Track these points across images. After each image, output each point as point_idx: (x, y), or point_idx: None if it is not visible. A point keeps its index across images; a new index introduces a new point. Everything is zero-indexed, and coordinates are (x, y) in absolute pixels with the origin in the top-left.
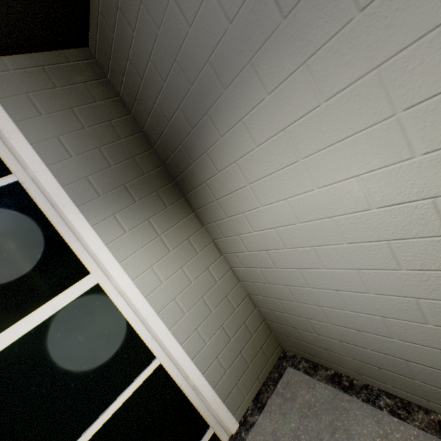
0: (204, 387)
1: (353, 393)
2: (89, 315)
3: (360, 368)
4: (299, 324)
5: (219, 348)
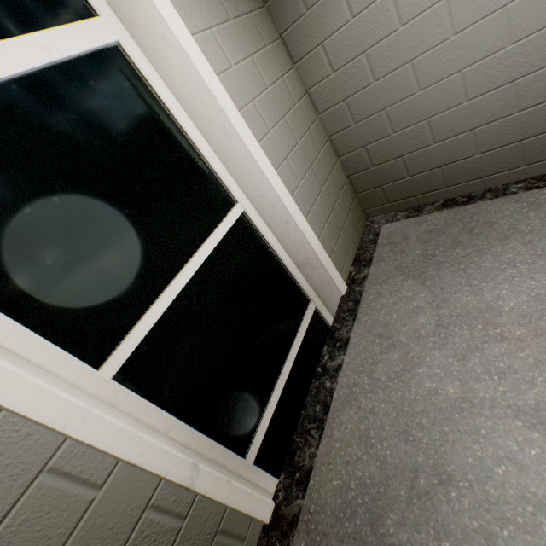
0: (310, 235)
1: (476, 201)
2: (118, 100)
3: (487, 165)
4: (409, 144)
5: (313, 194)
